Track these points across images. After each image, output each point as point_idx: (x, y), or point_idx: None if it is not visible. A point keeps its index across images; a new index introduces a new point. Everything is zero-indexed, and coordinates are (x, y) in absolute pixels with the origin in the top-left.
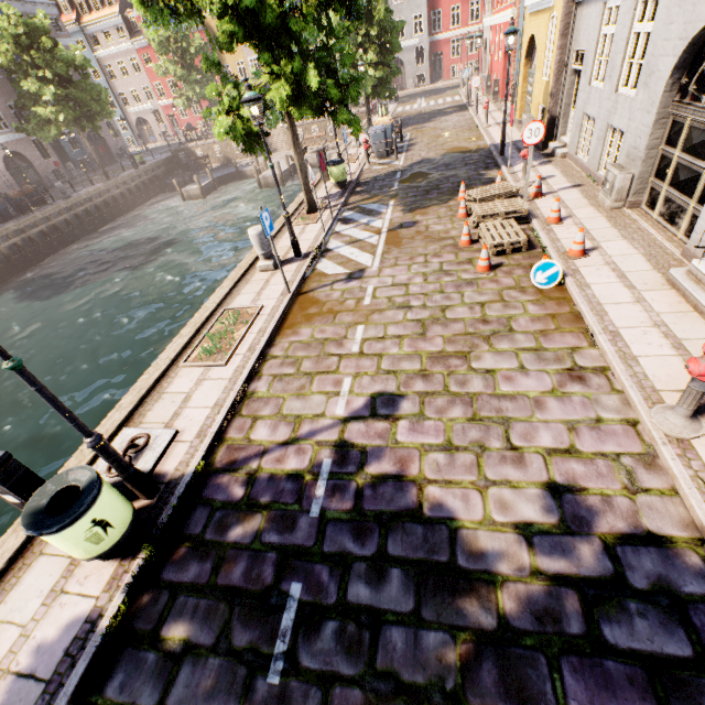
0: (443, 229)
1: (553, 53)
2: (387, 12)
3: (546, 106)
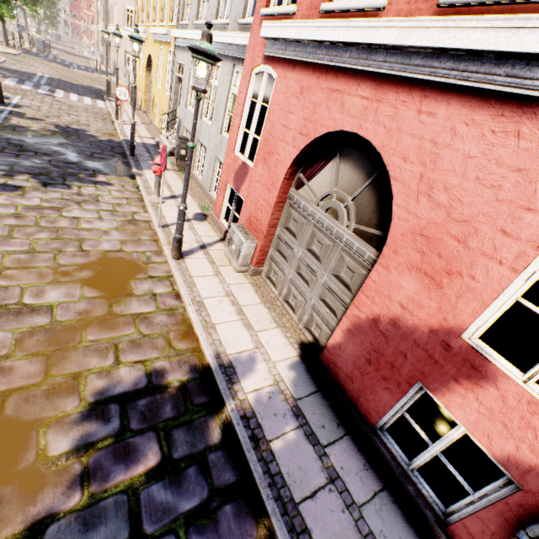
0: (73, 50)
1: (97, 37)
2: (56, 4)
3: (97, 47)
